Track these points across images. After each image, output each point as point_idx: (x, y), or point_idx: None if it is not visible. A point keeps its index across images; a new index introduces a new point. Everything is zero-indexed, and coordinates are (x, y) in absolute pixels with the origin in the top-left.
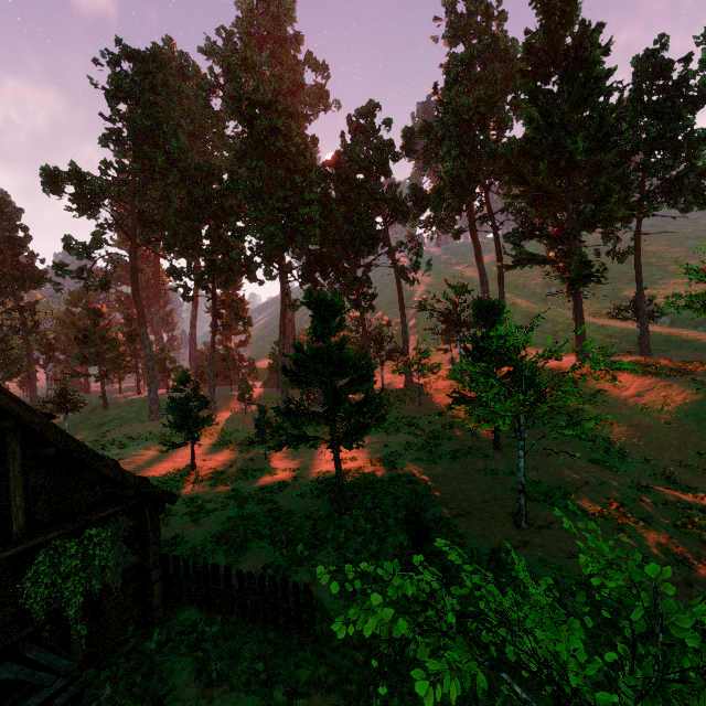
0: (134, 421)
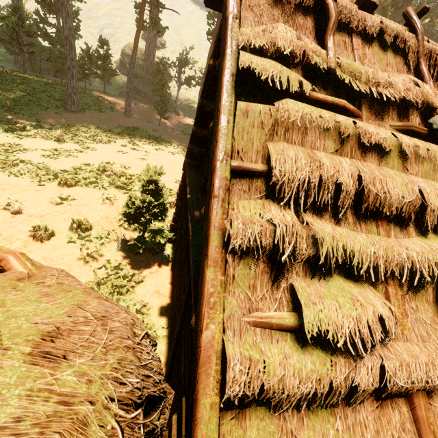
0: (50, 108)
